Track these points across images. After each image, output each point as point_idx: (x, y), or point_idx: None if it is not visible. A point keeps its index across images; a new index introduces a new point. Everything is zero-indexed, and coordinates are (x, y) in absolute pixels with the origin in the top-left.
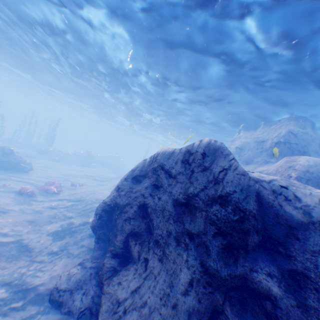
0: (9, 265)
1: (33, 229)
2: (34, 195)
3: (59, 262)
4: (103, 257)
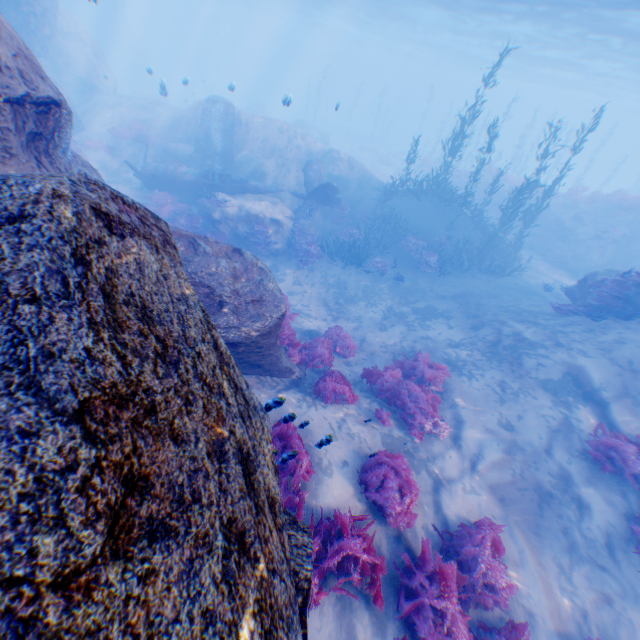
0: None
1: None
2: None
3: None
4: None
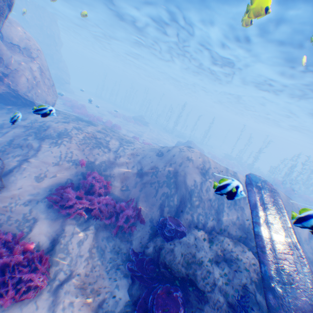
0: None
1: None
2: None
3: None
4: None
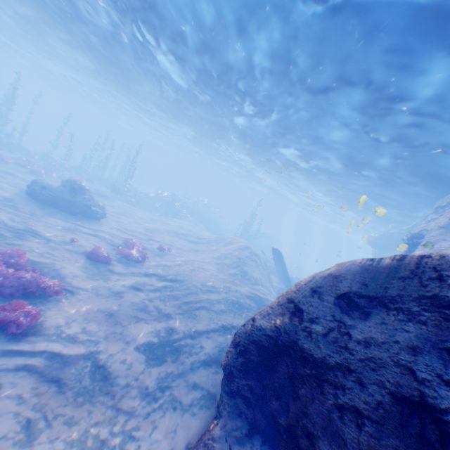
0: (79, 416)
1: (113, 332)
2: (109, 262)
3: (161, 420)
4: (252, 446)
